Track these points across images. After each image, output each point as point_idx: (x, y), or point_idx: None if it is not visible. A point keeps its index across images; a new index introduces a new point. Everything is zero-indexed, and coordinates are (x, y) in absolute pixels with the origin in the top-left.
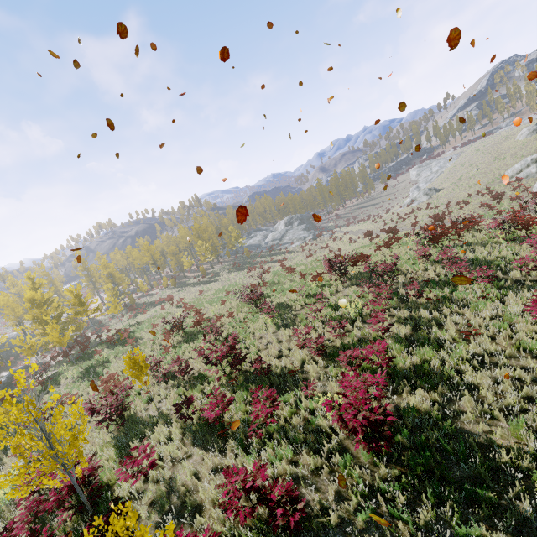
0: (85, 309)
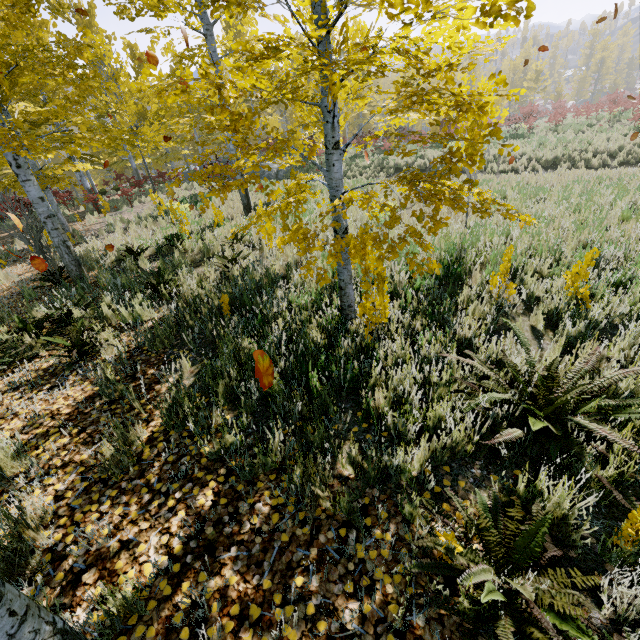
0: (537, 87)
